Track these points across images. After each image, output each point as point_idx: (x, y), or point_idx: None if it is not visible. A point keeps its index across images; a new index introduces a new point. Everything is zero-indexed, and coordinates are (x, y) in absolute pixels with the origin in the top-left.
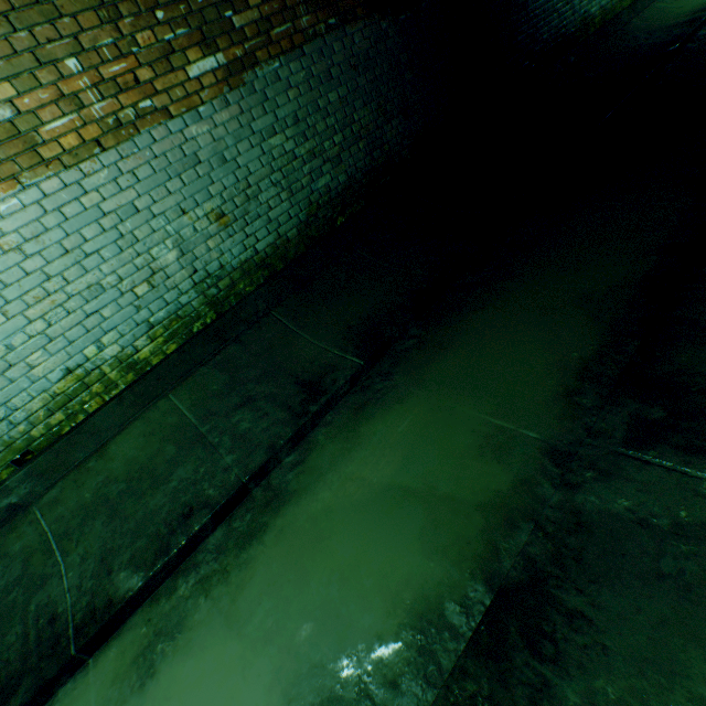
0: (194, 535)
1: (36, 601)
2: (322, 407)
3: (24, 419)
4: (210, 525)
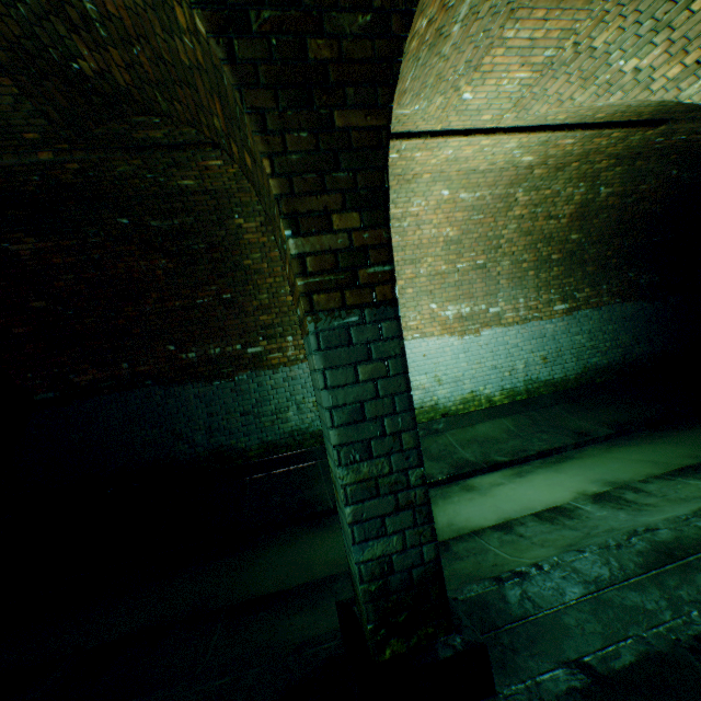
0: (529, 455)
1: (455, 456)
2: (589, 440)
3: (452, 401)
4: (535, 456)
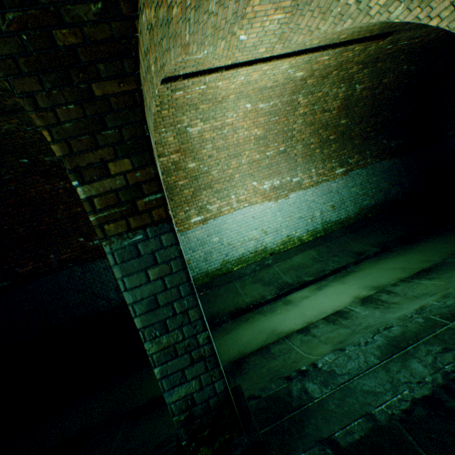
0: (326, 274)
1: (280, 281)
2: (364, 257)
3: (276, 244)
4: (329, 274)
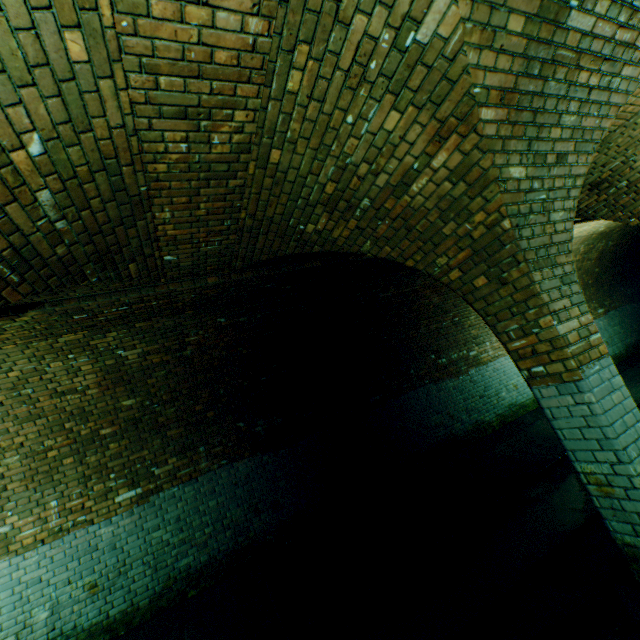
0: None
1: None
2: None
3: None
4: None
